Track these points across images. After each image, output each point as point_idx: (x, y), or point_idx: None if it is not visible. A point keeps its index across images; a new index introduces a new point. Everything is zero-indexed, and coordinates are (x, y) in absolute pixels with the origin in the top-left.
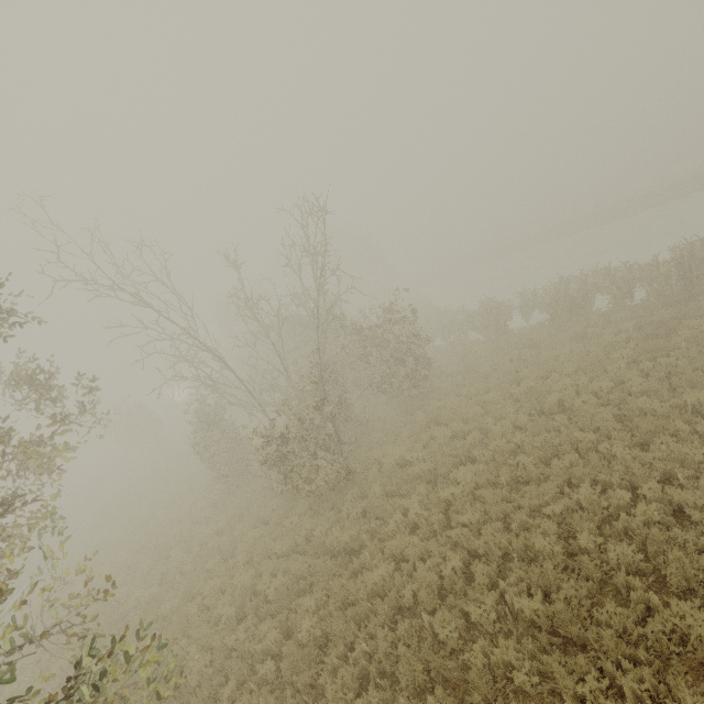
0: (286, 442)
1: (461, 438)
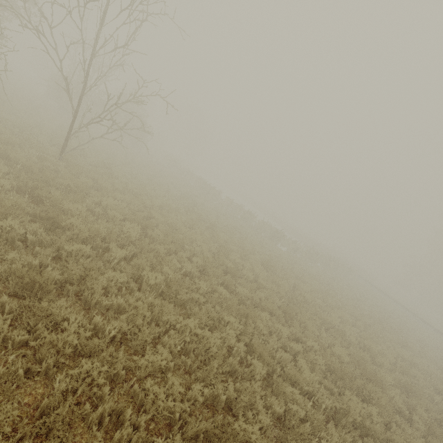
0: None
1: None
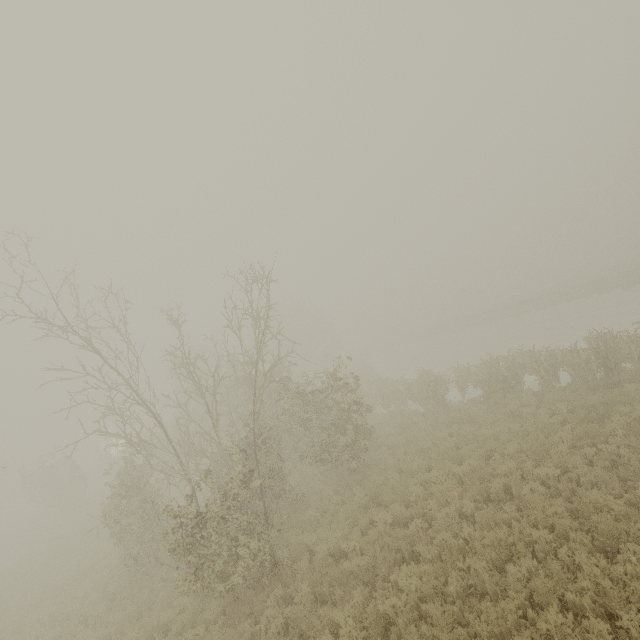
0: (204, 522)
1: (403, 524)
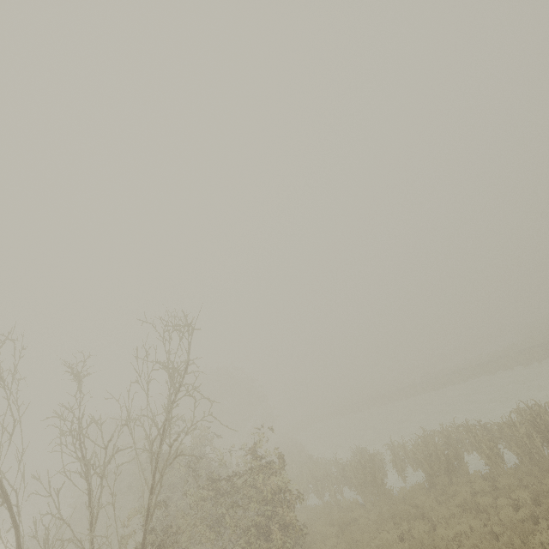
0: None
1: None
